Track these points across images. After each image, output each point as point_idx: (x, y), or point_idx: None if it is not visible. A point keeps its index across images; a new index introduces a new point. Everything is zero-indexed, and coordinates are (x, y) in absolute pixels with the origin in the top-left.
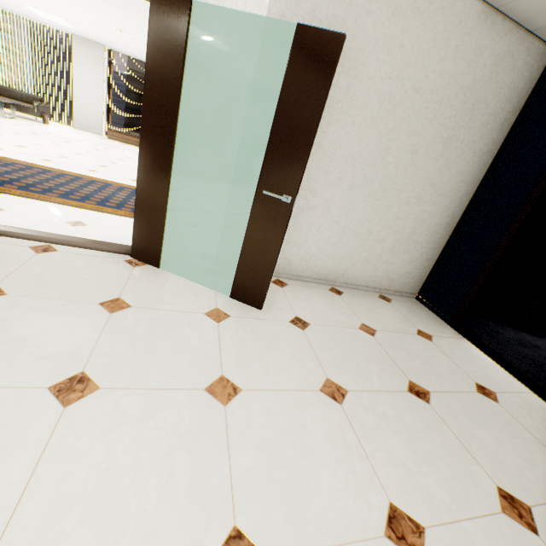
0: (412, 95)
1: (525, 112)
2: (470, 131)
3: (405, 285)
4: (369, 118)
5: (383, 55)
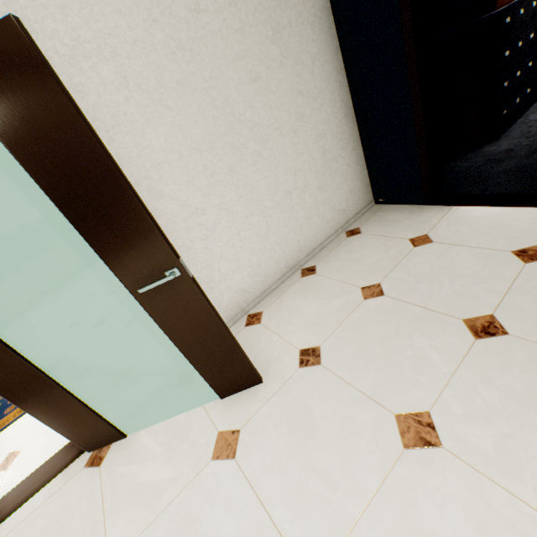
0: (196, 19)
1: None
2: (288, 6)
3: (358, 202)
4: (178, 86)
5: (119, 0)
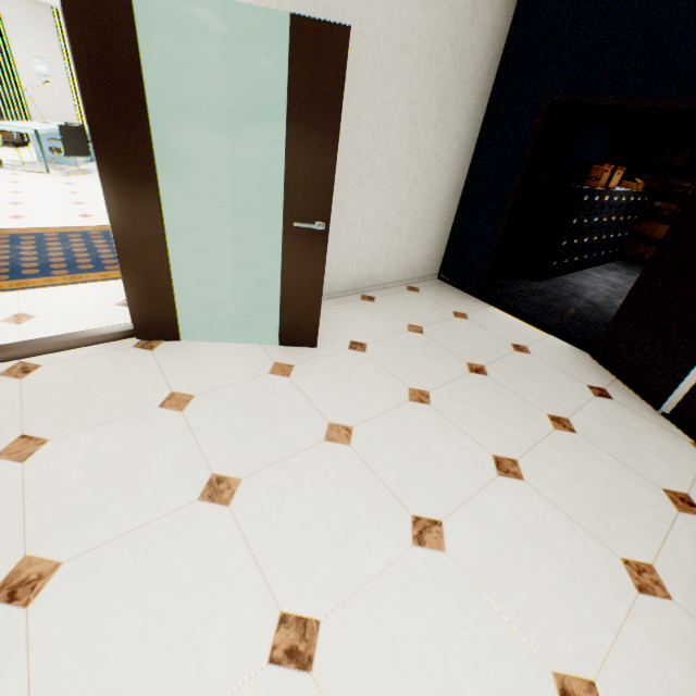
0: (402, 56)
1: (507, 55)
2: (462, 87)
3: (427, 268)
4: (364, 94)
5: (365, 11)
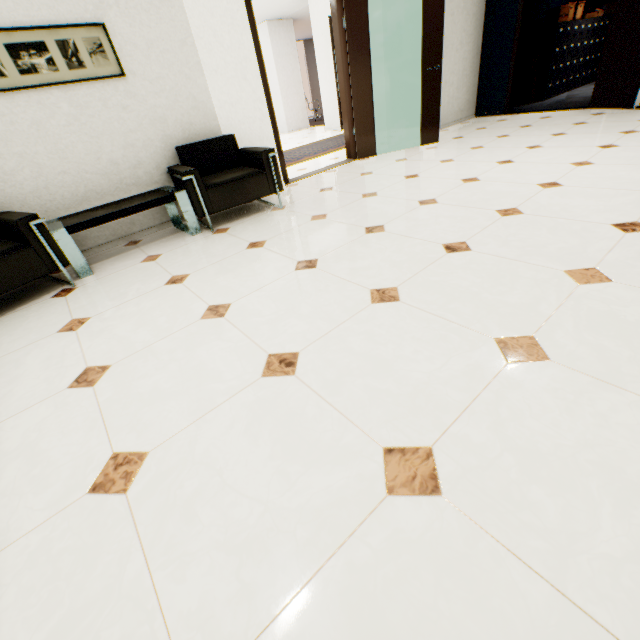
0: None
1: None
2: None
3: (468, 111)
4: None
5: None
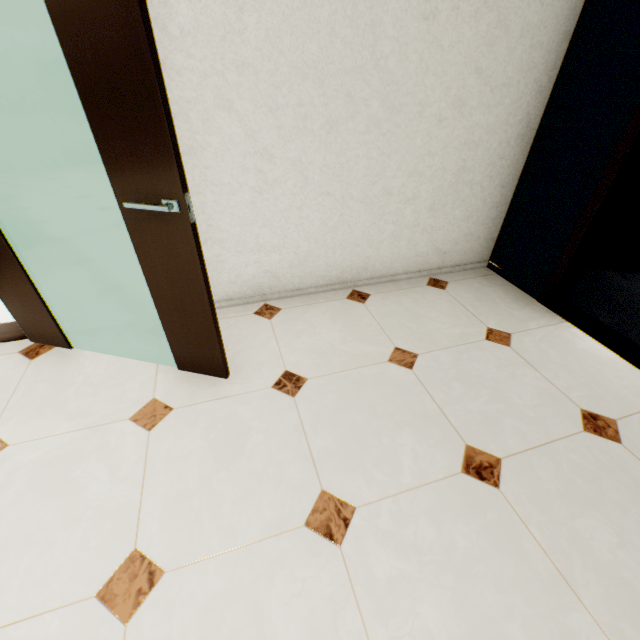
0: None
1: None
2: None
3: (467, 253)
4: None
5: None
